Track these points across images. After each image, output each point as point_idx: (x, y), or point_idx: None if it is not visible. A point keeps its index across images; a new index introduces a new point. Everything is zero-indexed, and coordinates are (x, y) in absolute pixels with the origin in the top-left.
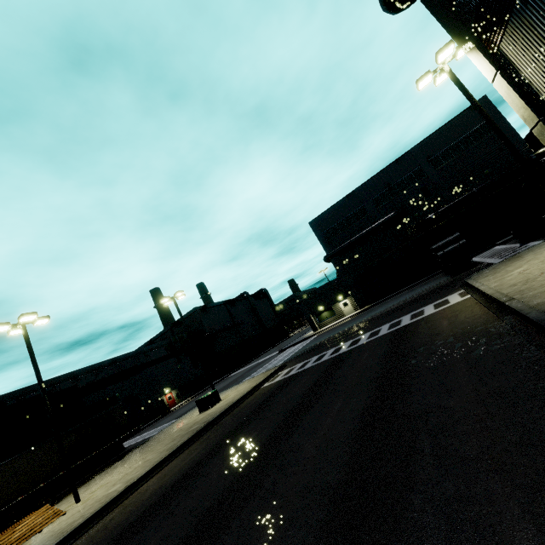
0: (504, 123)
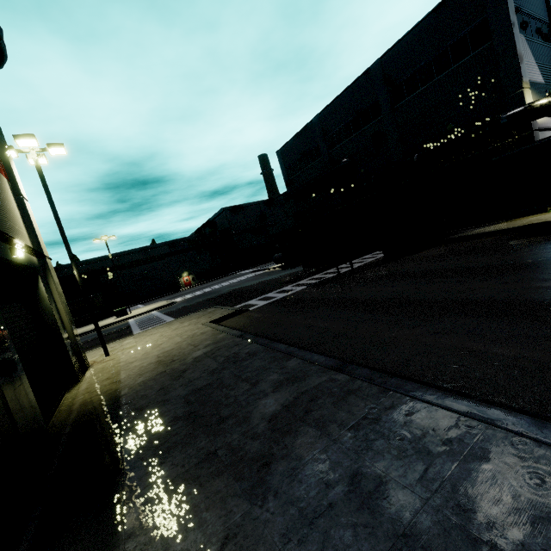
0: (504, 28)
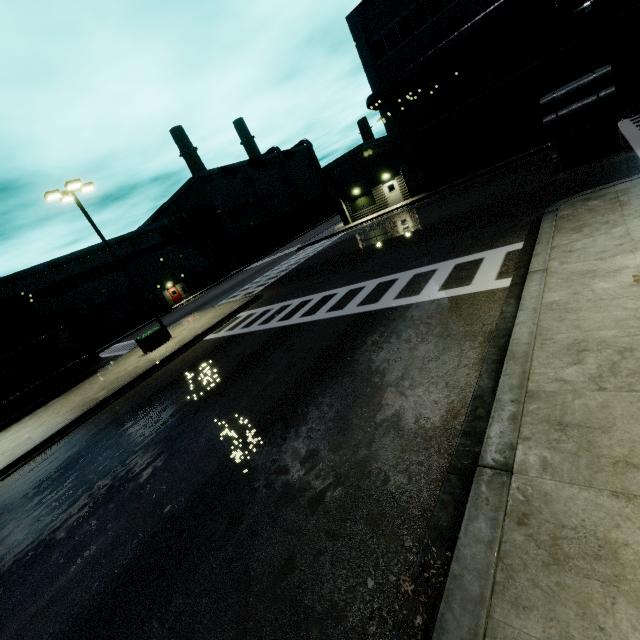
0: None
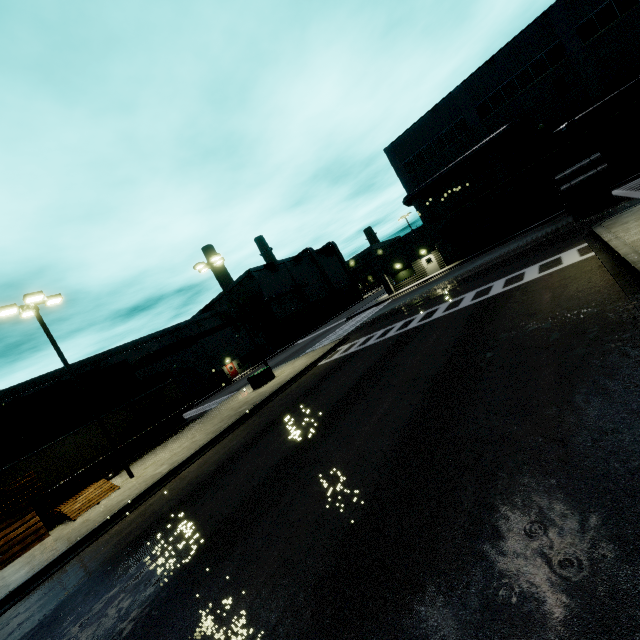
0: None
